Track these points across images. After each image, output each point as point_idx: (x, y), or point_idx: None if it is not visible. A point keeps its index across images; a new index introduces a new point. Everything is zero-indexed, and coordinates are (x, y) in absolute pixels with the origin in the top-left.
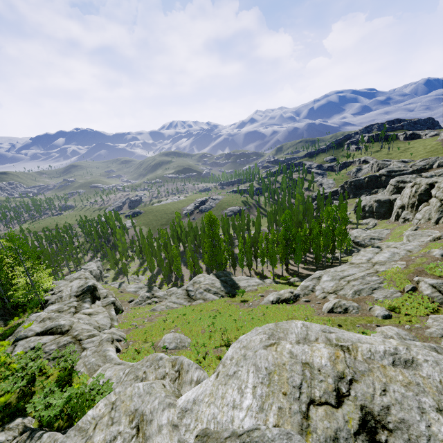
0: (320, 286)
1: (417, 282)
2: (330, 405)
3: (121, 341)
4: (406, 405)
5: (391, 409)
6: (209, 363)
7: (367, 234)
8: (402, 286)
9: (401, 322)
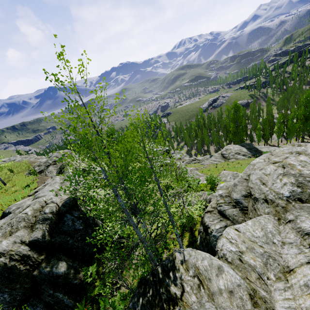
0: None
1: None
2: None
3: None
4: None
5: None
6: None
7: None
8: None
9: None
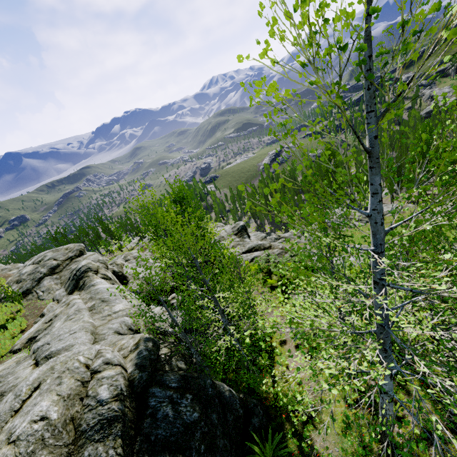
0: None
1: None
2: None
3: None
4: None
5: None
6: None
7: None
8: None
9: None
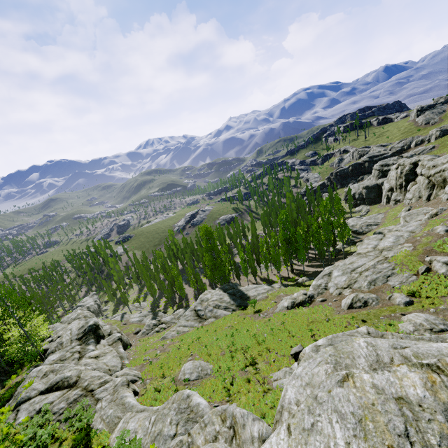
0: (333, 283)
1: (429, 262)
2: None
3: (137, 381)
4: None
5: None
6: (238, 388)
7: (363, 222)
8: (415, 268)
9: (425, 307)
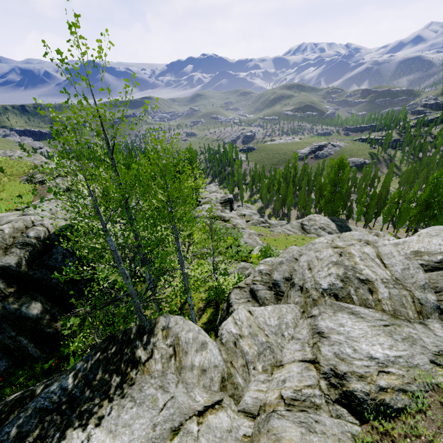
0: None
1: None
2: None
3: None
4: None
5: None
6: None
7: None
8: None
9: None
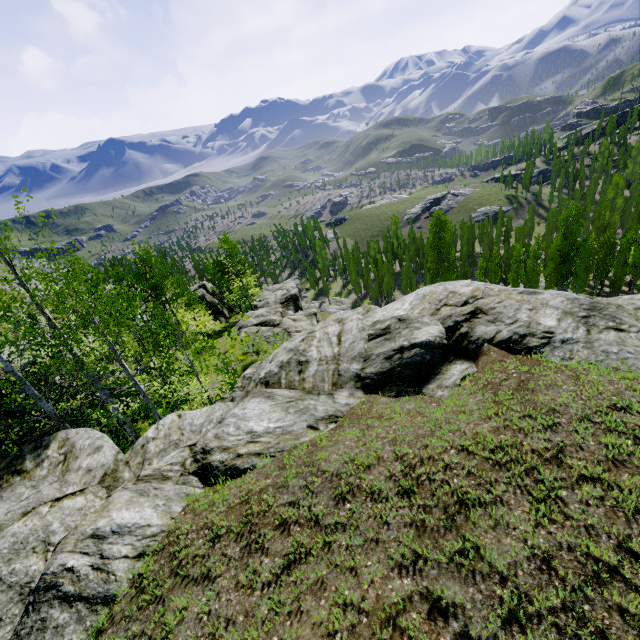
0: None
1: None
2: (456, 306)
3: None
4: (509, 307)
5: (496, 308)
6: None
7: None
8: None
9: None
